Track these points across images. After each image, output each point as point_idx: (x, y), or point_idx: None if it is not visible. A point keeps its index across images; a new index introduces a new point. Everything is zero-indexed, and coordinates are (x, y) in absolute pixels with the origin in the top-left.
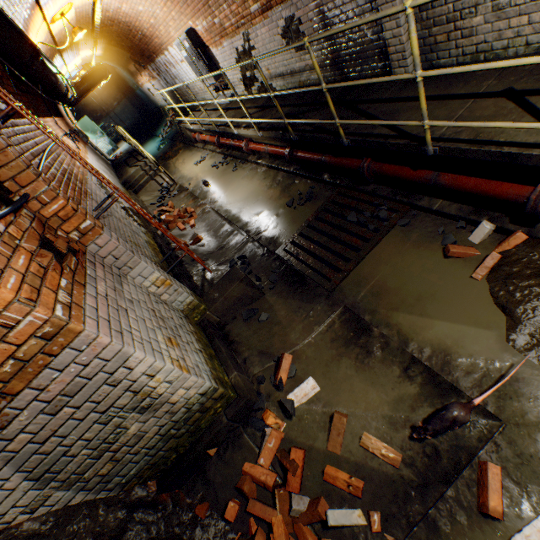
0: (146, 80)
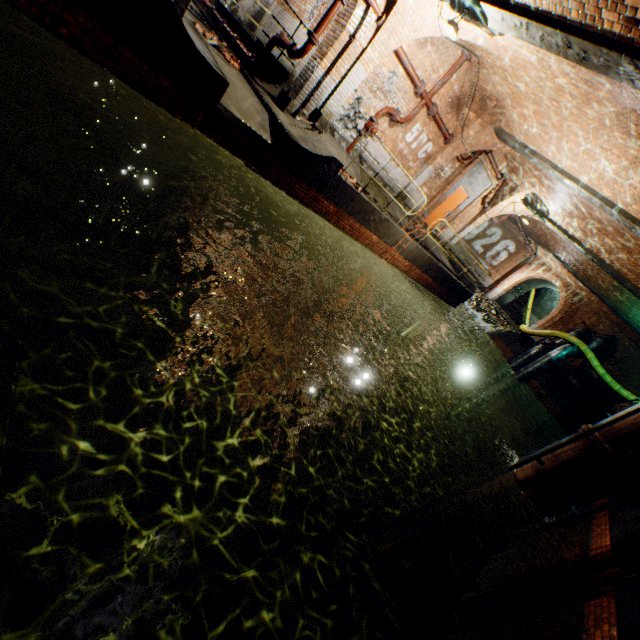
0: None
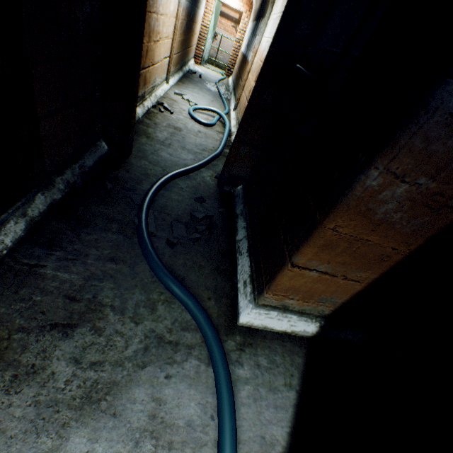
0: (233, 32)
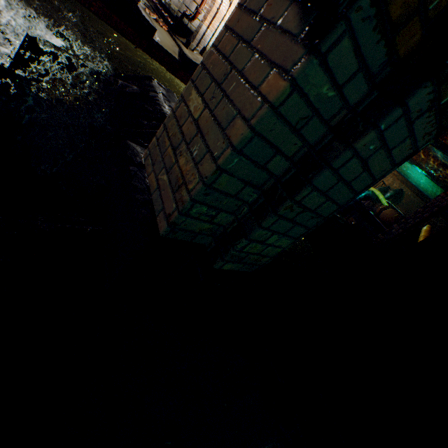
0: None
